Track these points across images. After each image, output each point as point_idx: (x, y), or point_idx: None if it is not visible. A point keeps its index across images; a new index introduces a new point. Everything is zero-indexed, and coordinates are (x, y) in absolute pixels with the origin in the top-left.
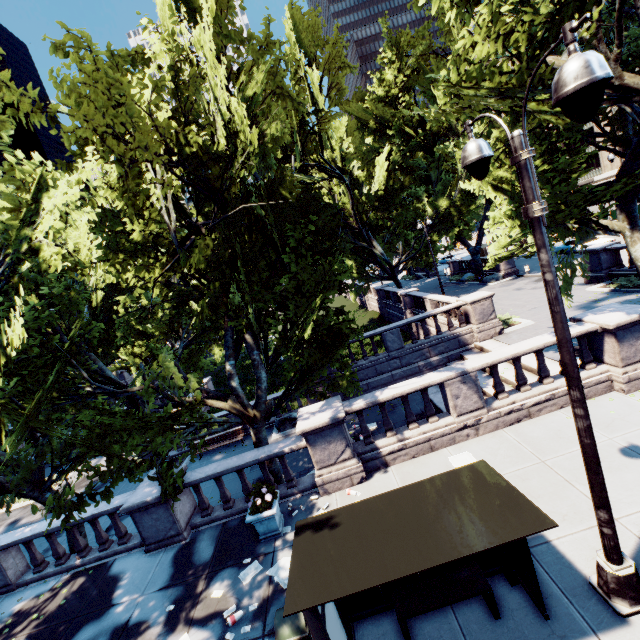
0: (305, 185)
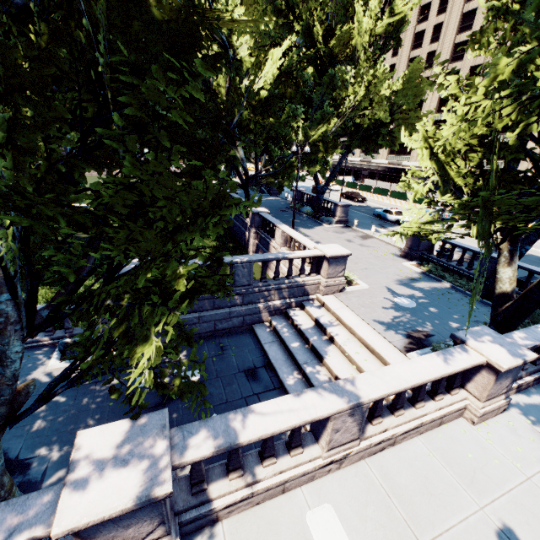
0: None
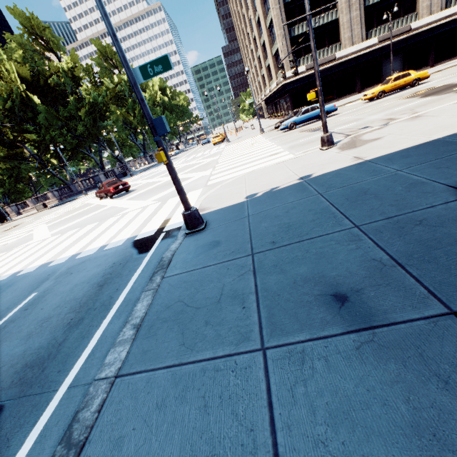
0: None
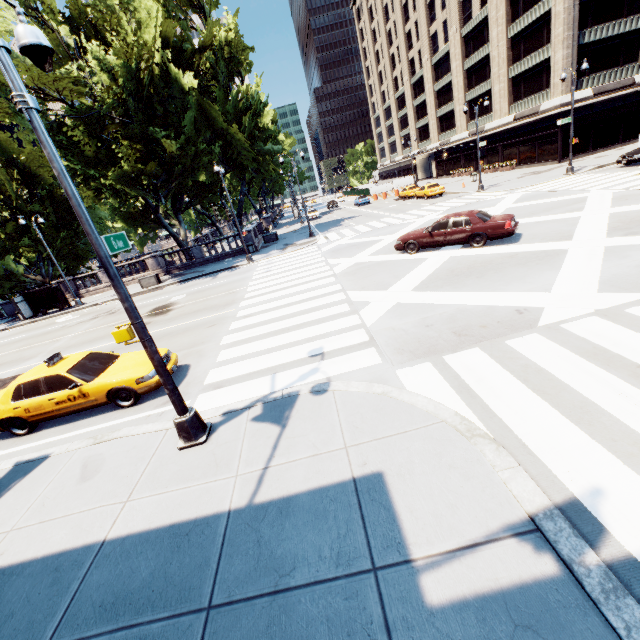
0: (65, 197)
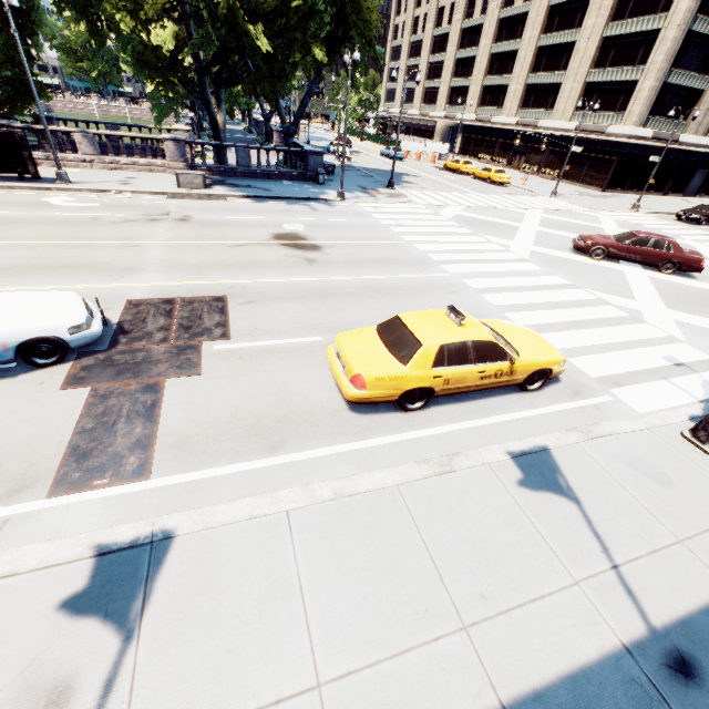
0: None
